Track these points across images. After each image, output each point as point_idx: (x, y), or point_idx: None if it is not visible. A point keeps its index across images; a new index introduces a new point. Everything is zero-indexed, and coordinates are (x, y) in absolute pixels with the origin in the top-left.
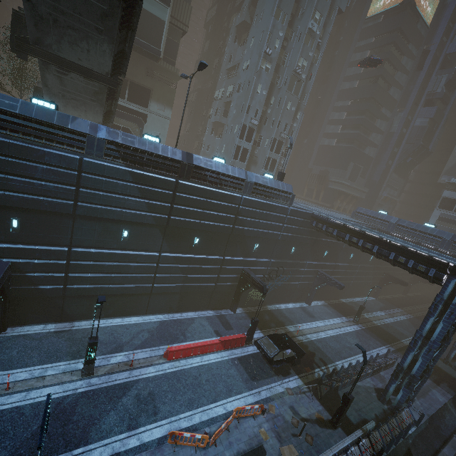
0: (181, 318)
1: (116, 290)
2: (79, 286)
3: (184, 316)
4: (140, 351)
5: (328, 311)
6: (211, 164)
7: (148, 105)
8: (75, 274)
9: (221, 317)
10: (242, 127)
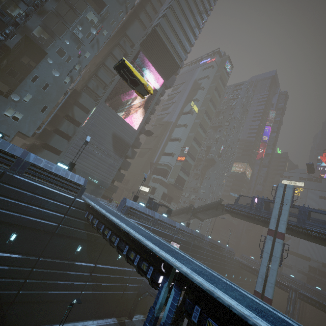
0: None
1: None
2: None
3: None
4: None
5: None
6: (221, 244)
7: (171, 203)
8: None
9: None
10: None
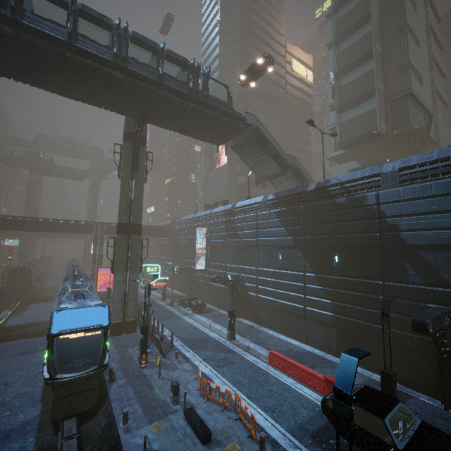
0: (333, 361)
1: (280, 305)
2: (262, 296)
3: None
4: (264, 350)
5: None
6: (335, 180)
7: None
8: (260, 286)
9: (398, 393)
10: None
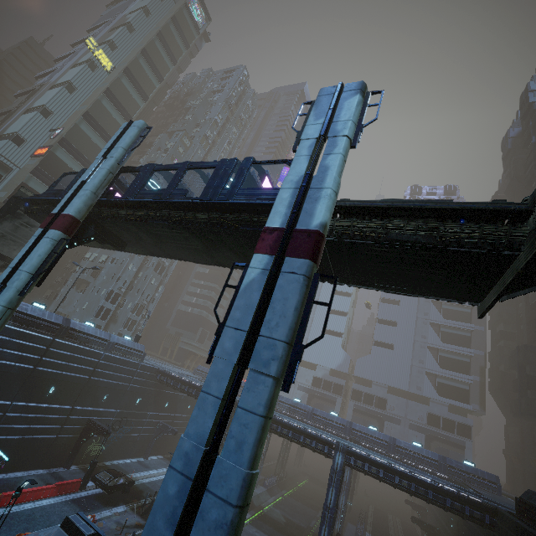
0: (7, 477)
1: None
2: None
3: (11, 476)
4: None
5: (164, 462)
6: (84, 327)
7: None
8: None
9: (53, 473)
10: (110, 291)
